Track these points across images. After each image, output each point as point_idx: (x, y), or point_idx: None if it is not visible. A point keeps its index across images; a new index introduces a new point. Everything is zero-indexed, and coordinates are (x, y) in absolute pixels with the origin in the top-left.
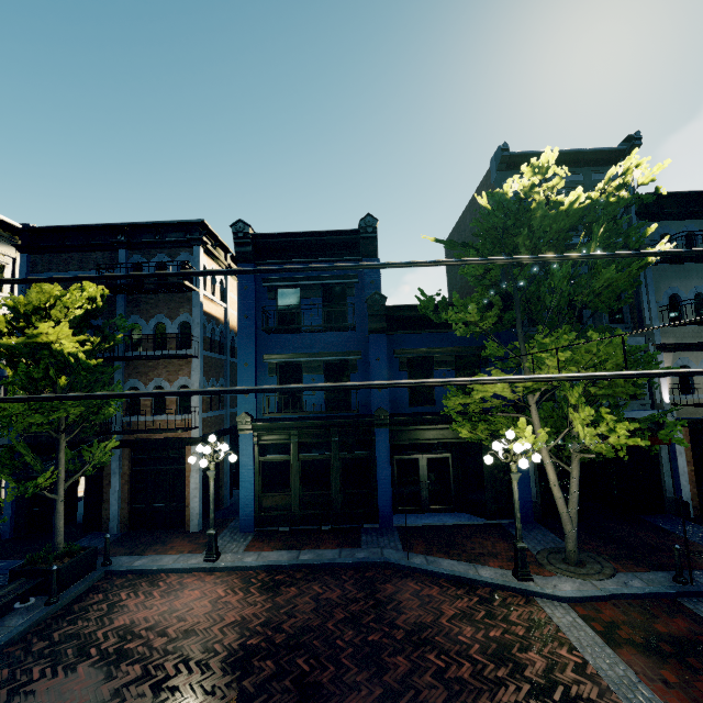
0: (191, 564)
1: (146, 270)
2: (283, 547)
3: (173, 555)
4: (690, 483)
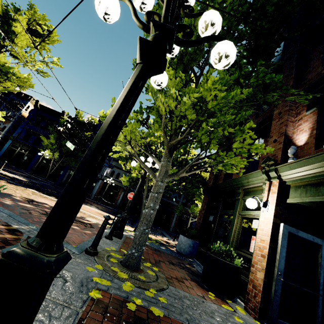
0: None
1: (15, 101)
2: None
3: None
4: (97, 193)
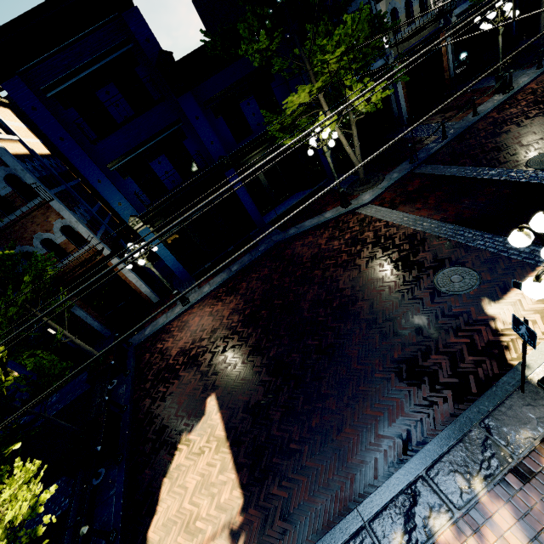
0: (178, 312)
1: None
2: (218, 272)
3: (161, 317)
4: (405, 102)
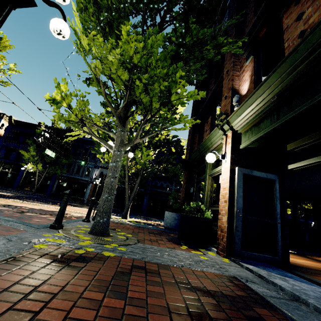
0: None
1: None
2: None
3: None
4: (90, 196)
